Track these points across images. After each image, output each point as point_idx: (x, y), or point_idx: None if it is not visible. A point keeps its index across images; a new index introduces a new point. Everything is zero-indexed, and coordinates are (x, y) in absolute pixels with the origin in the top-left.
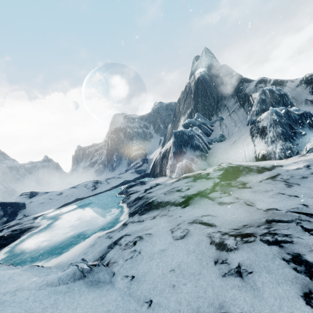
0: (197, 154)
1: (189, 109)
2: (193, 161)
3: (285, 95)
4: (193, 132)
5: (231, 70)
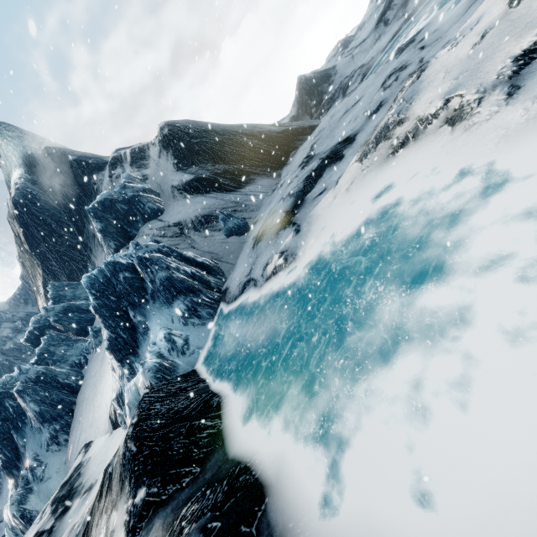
0: (46, 440)
1: (38, 279)
2: (35, 476)
3: (133, 198)
4: (25, 376)
5: (64, 155)
